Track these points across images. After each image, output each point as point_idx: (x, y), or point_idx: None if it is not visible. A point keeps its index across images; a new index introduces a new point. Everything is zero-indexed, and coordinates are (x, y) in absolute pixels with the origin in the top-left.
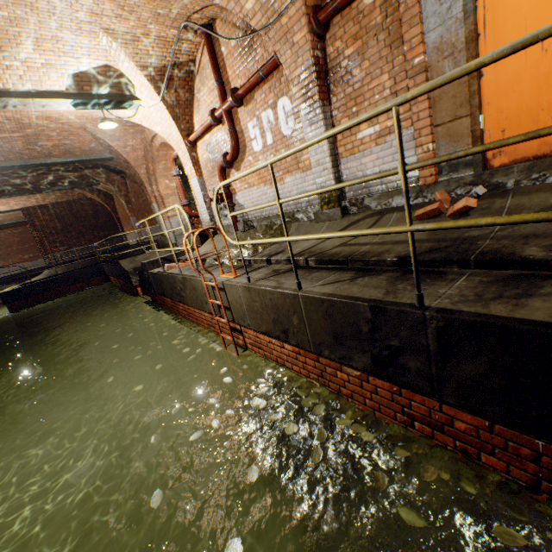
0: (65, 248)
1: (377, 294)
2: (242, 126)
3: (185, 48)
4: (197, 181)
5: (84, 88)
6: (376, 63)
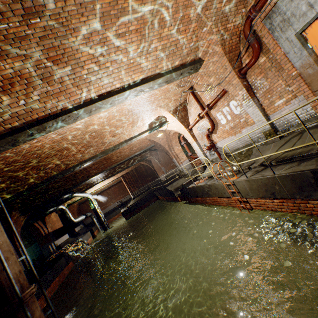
0: (138, 188)
1: (312, 167)
2: (214, 116)
3: (182, 98)
4: (195, 143)
5: (151, 126)
6: (273, 78)
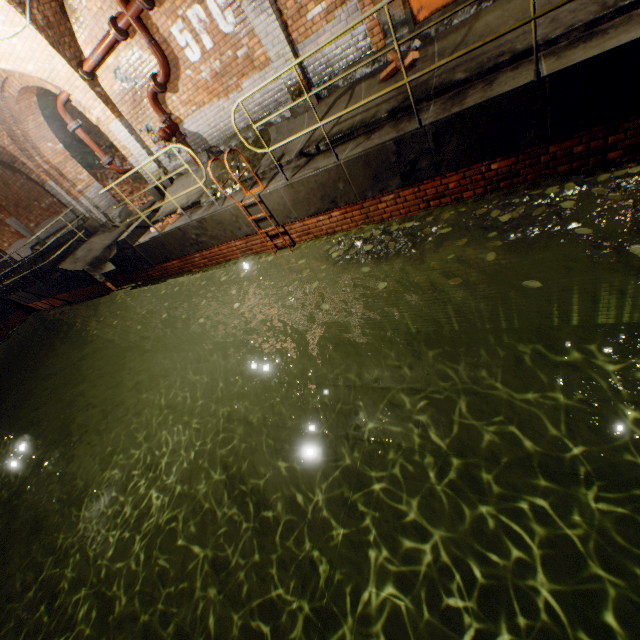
0: None
1: (393, 136)
2: (164, 34)
3: None
4: (120, 125)
5: None
6: None
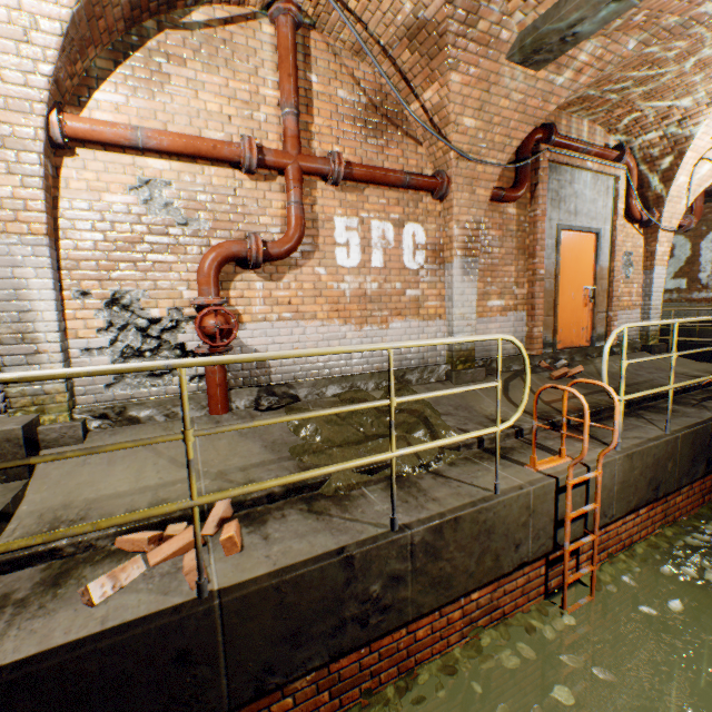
0: None
1: (691, 419)
2: (320, 212)
3: None
4: (41, 250)
5: None
6: (509, 255)
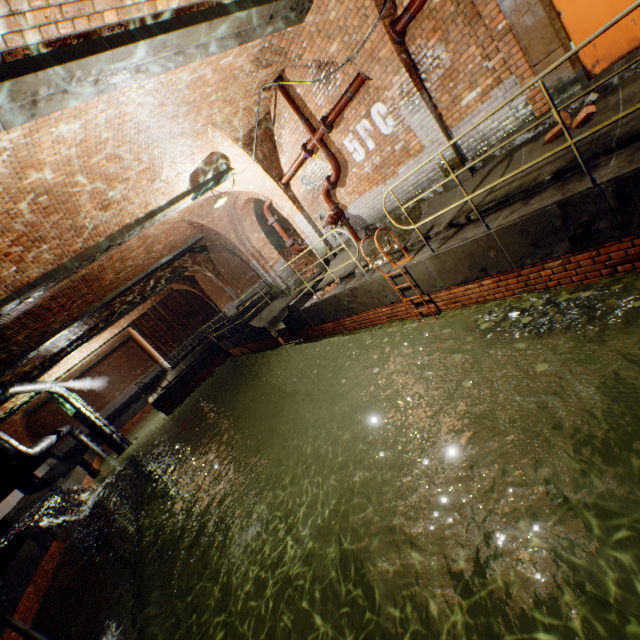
0: (178, 344)
1: (556, 199)
2: (338, 146)
3: (262, 107)
4: (301, 216)
5: (197, 181)
6: (460, 42)
